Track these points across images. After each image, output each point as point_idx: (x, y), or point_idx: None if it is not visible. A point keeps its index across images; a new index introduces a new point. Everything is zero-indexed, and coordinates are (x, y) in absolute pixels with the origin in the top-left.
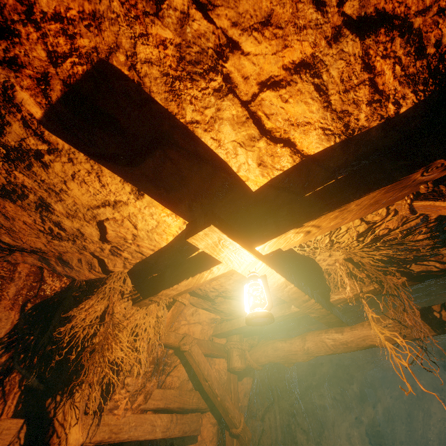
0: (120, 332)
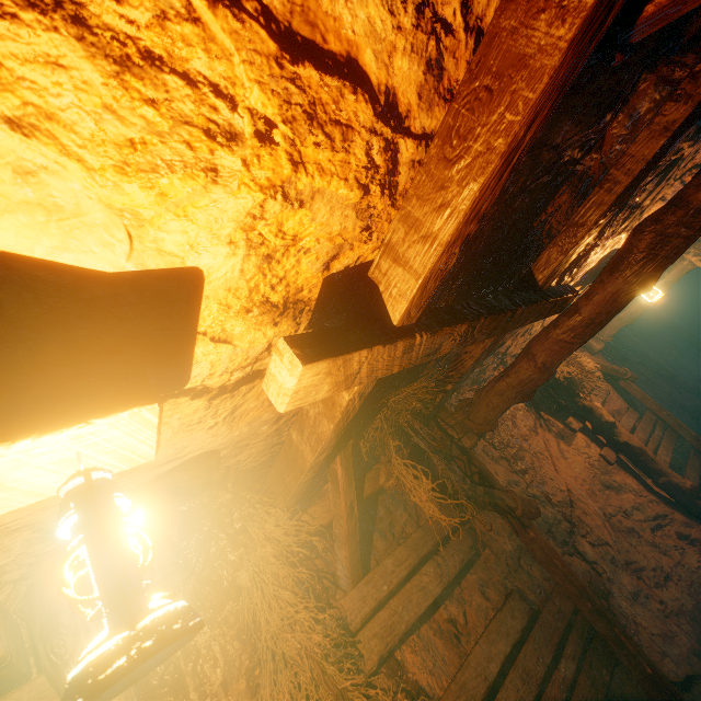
0: (580, 358)
